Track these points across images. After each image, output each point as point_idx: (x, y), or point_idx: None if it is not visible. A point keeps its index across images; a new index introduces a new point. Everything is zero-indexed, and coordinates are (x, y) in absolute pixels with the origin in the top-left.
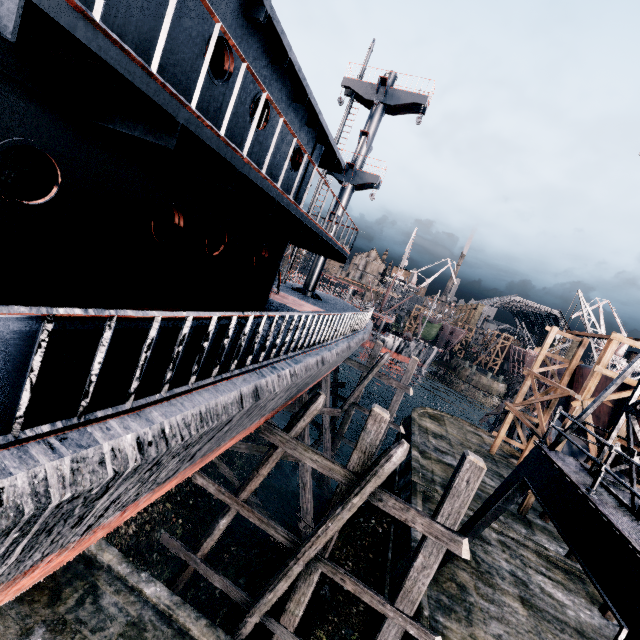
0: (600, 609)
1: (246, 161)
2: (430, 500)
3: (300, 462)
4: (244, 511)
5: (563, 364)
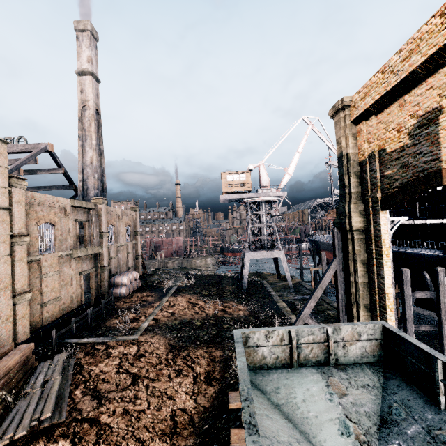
0: None
1: None
2: None
3: None
4: None
5: None
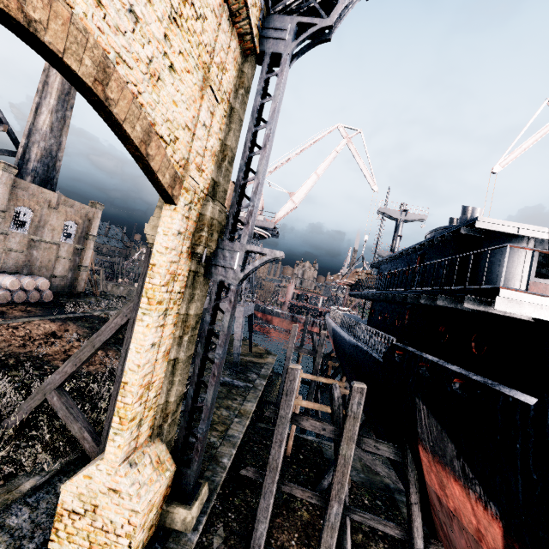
0: None
1: None
2: None
3: None
4: None
5: None
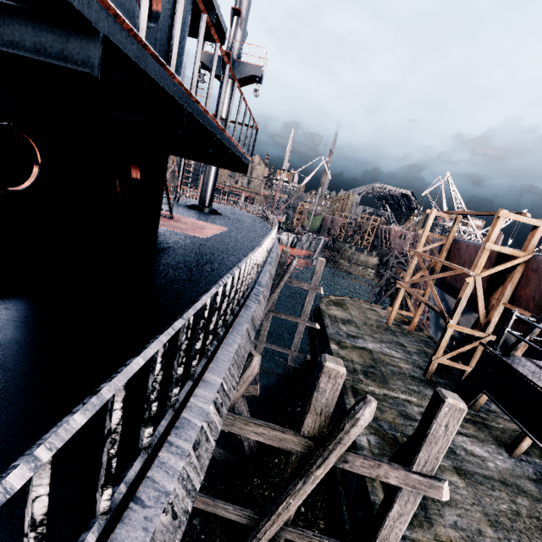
0: (507, 450)
1: None
2: (359, 393)
3: None
4: None
5: (441, 241)
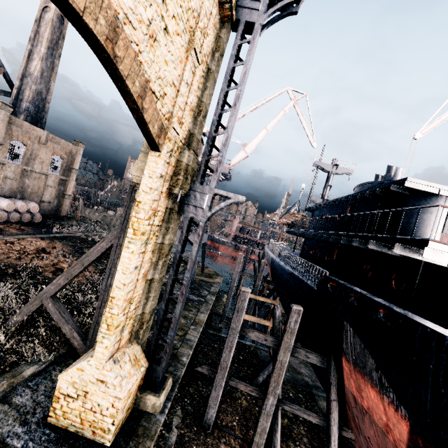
0: None
1: None
2: None
3: None
4: None
5: None
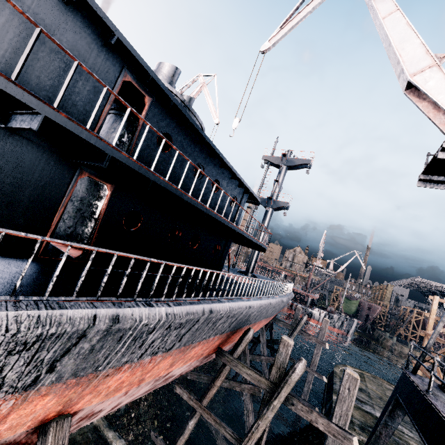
0: None
1: (208, 208)
2: None
3: (244, 391)
4: (205, 414)
5: None
